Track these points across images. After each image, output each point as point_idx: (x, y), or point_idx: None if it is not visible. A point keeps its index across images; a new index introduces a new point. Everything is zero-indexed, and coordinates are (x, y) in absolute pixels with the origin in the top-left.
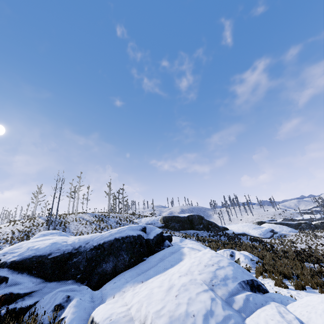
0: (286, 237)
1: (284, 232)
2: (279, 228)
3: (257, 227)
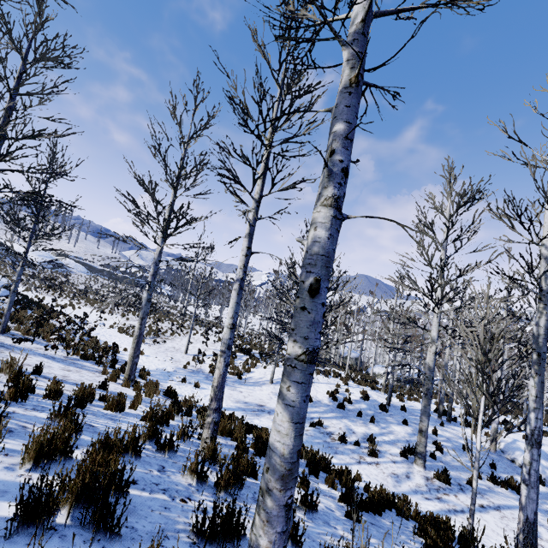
0: (69, 273)
1: (75, 270)
2: (74, 266)
3: (46, 256)
